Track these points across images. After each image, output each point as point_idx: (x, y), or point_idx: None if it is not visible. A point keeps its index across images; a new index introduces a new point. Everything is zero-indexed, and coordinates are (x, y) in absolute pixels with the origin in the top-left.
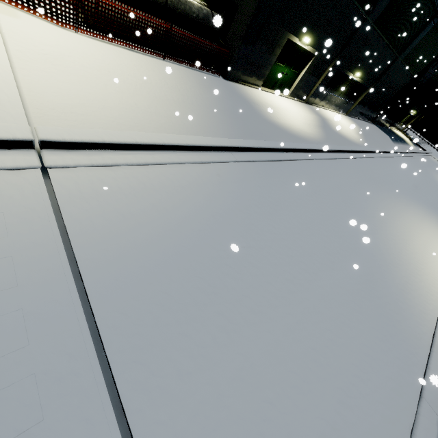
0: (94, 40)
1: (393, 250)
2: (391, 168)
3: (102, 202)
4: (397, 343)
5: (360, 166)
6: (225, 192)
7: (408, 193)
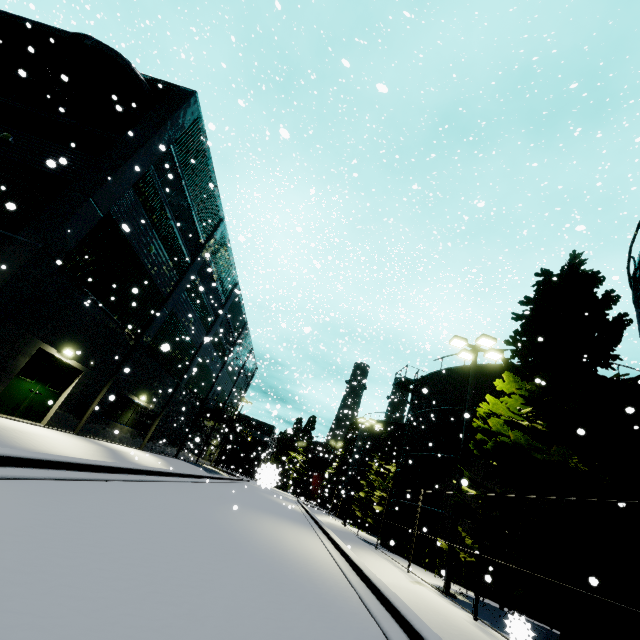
0: None
1: (275, 548)
2: (222, 489)
3: None
4: (346, 625)
5: (187, 488)
6: None
7: (252, 506)
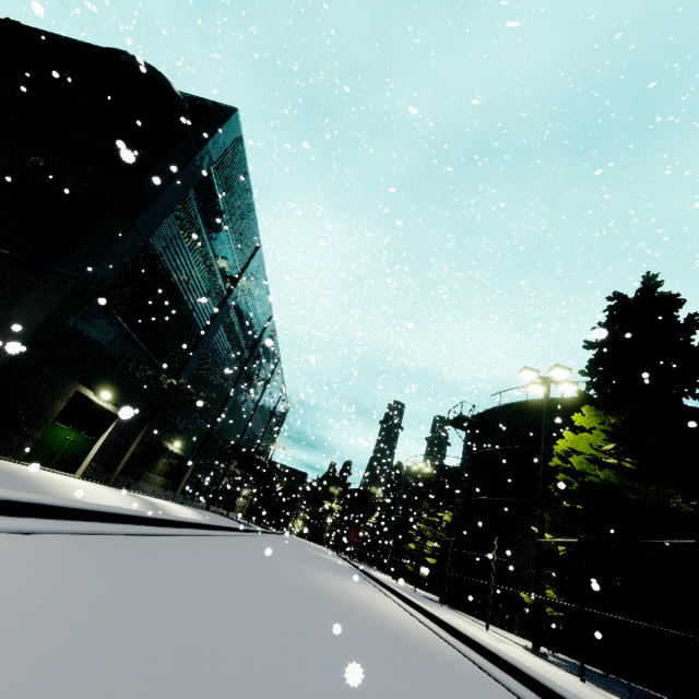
0: None
1: (360, 607)
2: (268, 543)
3: None
4: (482, 690)
5: (240, 542)
6: (73, 572)
7: (306, 561)
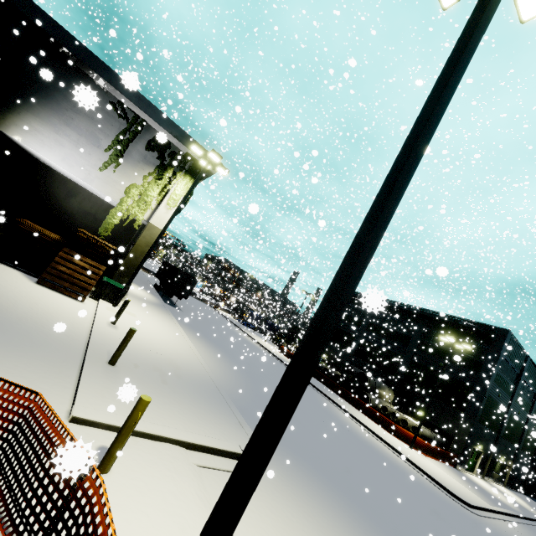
0: (429, 459)
1: None
2: None
3: (524, 533)
4: None
5: None
6: None
7: None
